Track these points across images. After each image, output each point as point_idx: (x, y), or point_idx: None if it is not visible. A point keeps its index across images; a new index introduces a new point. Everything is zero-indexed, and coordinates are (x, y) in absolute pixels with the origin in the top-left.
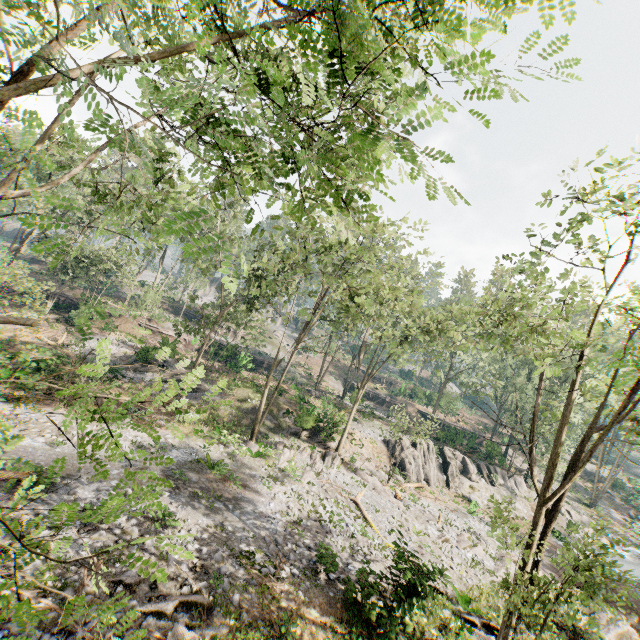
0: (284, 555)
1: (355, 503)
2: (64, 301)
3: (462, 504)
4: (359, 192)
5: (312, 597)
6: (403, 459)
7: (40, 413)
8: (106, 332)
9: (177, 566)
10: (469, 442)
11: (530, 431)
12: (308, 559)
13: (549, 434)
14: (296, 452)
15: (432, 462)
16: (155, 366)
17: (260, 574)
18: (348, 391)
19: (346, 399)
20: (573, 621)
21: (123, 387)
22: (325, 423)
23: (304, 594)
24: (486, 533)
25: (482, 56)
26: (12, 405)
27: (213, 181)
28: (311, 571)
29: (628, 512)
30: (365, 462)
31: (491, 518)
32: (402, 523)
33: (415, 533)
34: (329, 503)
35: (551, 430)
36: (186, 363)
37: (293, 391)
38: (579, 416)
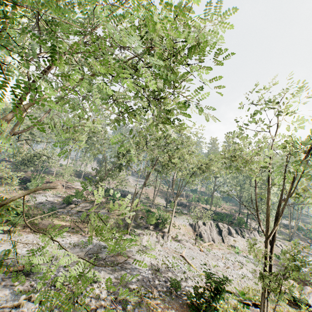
0: (154, 287)
1: (182, 256)
2: (22, 179)
3: (231, 249)
4: (177, 119)
5: (172, 304)
6: (200, 232)
7: (21, 236)
8: (46, 191)
9: (105, 300)
10: (229, 219)
11: (256, 207)
12: (166, 287)
13: (264, 209)
14: (149, 236)
15: (214, 231)
16: (73, 204)
17: (145, 297)
18: (168, 203)
19: (168, 207)
20: (292, 295)
21: (59, 217)
22: (160, 220)
23: (168, 303)
24: (245, 261)
25: (220, 77)
26: (6, 234)
27: (114, 119)
28: (168, 292)
29: (307, 241)
30: (183, 236)
31: (247, 248)
32: (206, 262)
33: (213, 266)
34: (170, 258)
35: (265, 207)
36: (119, 195)
37: (142, 207)
38: (276, 198)
